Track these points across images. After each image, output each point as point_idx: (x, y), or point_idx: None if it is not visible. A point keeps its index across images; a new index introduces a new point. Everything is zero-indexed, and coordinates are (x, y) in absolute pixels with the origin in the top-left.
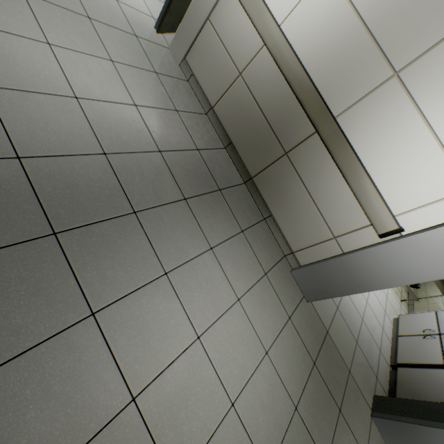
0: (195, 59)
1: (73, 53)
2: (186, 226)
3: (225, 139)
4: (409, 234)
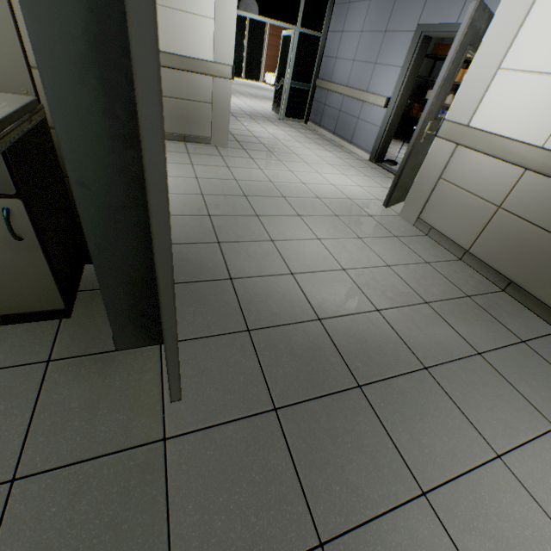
0: (431, 214)
1: (333, 240)
2: (496, 389)
3: (498, 280)
4: None
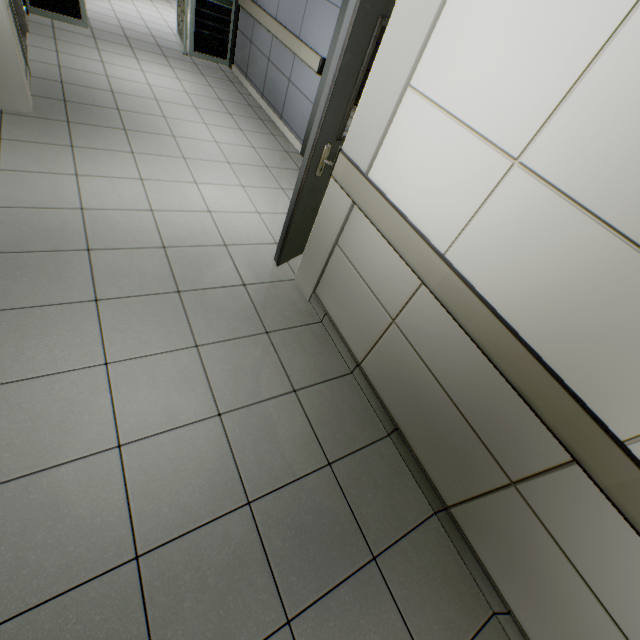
0: (327, 293)
1: (138, 361)
2: None
3: (385, 419)
4: None
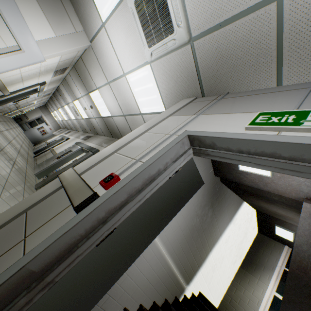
0: None
1: None
2: None
3: None
4: (12, 94)
